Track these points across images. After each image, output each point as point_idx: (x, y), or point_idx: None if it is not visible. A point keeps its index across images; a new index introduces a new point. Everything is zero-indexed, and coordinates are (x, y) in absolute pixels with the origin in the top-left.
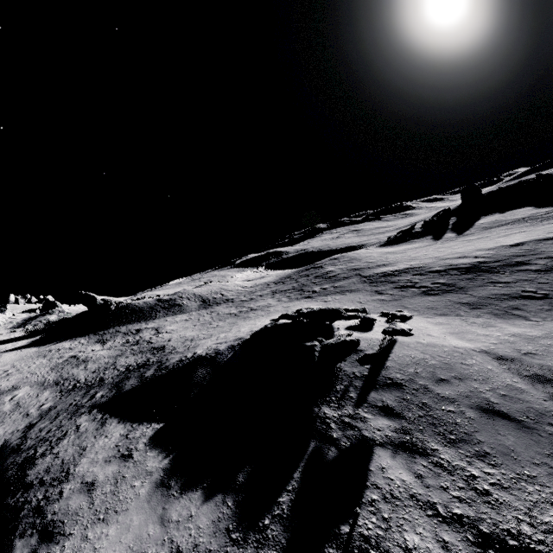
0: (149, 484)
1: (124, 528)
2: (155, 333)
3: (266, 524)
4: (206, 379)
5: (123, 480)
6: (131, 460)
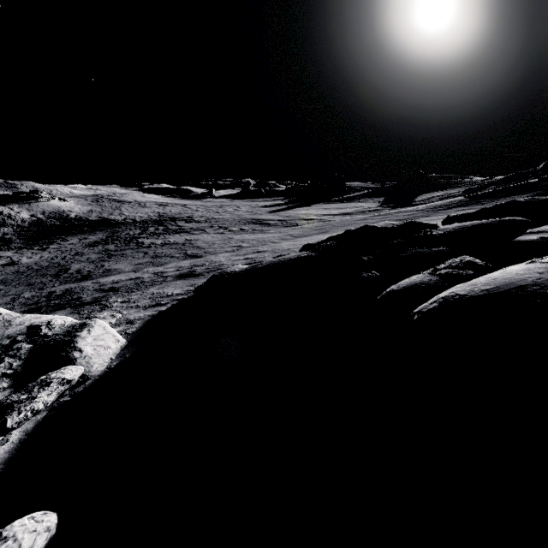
0: None
1: None
2: None
3: None
4: None
5: None
6: None
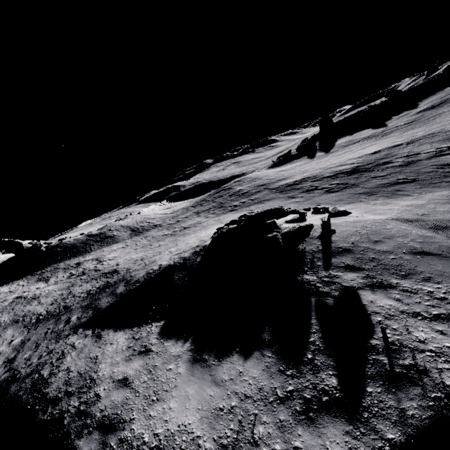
0: (183, 364)
1: (183, 399)
2: (98, 262)
3: (310, 357)
4: (185, 280)
5: (155, 368)
6: (153, 353)
